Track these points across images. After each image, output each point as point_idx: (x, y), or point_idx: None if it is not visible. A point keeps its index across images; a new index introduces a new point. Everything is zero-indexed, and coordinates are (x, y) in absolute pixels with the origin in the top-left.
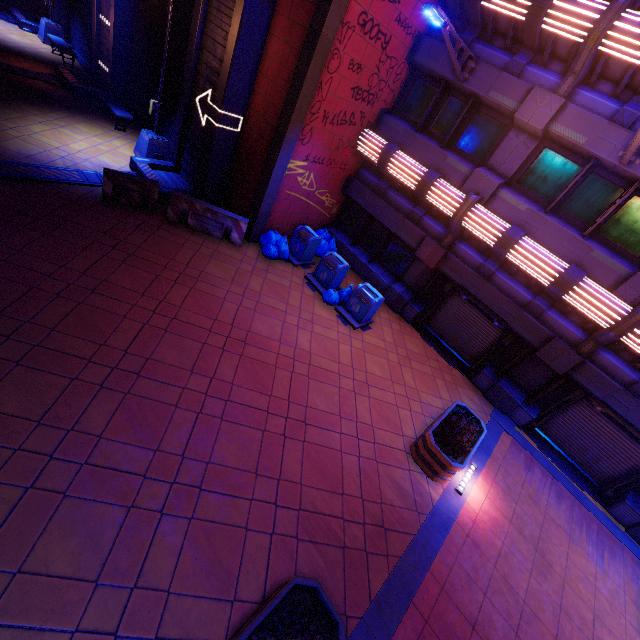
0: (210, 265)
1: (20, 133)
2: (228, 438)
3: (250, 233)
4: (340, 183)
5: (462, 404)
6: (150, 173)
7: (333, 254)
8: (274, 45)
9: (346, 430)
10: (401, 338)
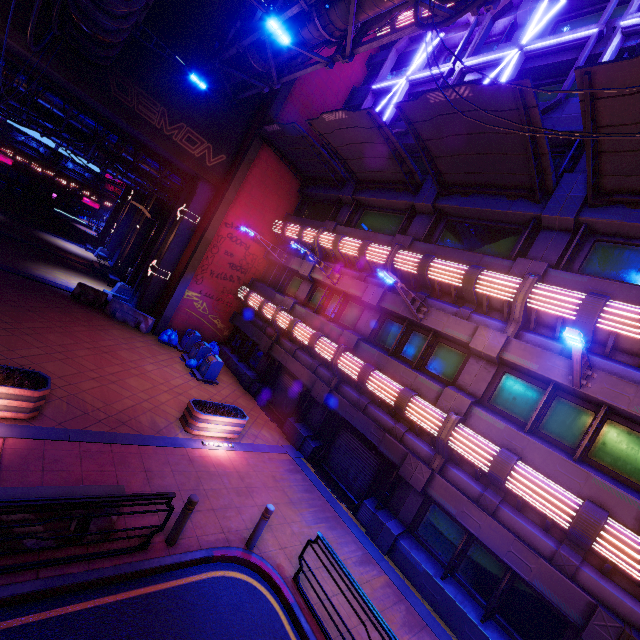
0: (114, 330)
1: (47, 271)
2: (56, 365)
3: (155, 328)
4: (228, 315)
5: (239, 408)
6: (110, 296)
7: (203, 342)
8: (191, 244)
9: (140, 395)
10: (236, 397)
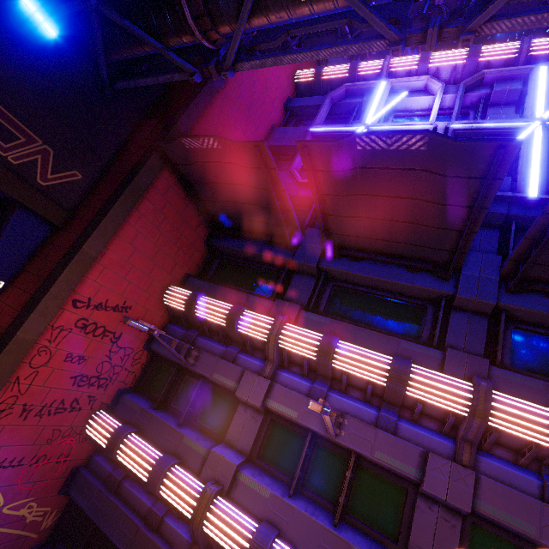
0: None
1: None
2: None
3: None
4: (59, 480)
5: None
6: None
7: None
8: None
9: None
10: None
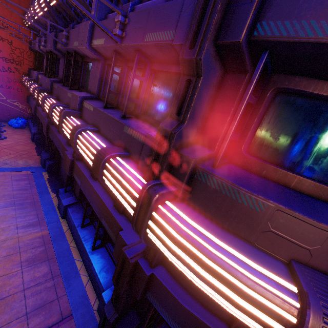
0: None
1: None
2: None
3: None
4: (24, 98)
5: None
6: None
7: None
8: None
9: None
10: (16, 145)
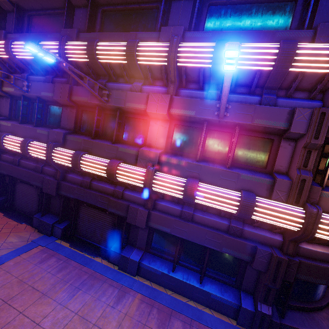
0: None
1: None
2: None
3: None
4: None
5: None
6: None
7: None
8: None
9: None
10: None
